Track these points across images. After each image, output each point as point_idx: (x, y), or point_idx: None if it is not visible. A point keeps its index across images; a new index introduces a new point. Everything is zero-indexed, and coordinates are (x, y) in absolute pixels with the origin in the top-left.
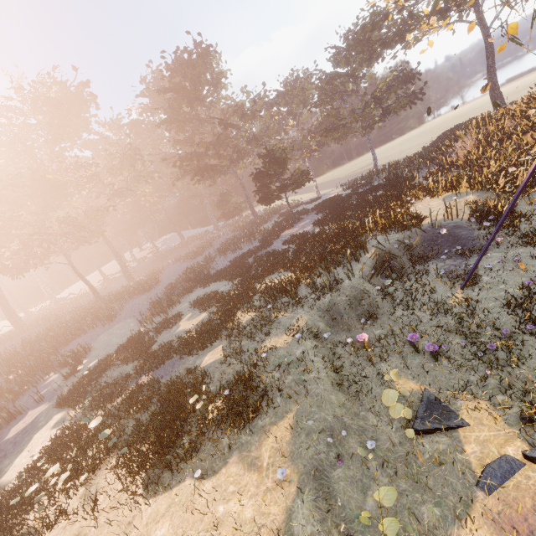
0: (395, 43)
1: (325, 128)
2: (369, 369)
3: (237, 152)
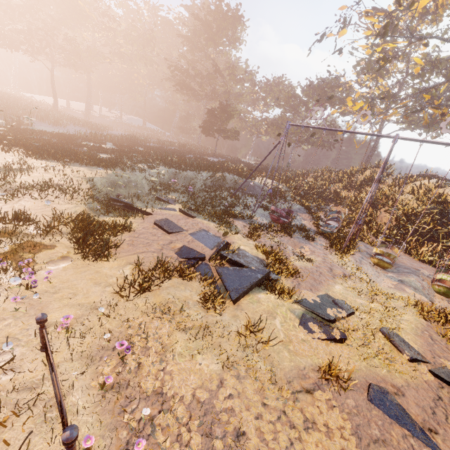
0: (334, 105)
1: (272, 122)
2: (166, 191)
3: (213, 92)
